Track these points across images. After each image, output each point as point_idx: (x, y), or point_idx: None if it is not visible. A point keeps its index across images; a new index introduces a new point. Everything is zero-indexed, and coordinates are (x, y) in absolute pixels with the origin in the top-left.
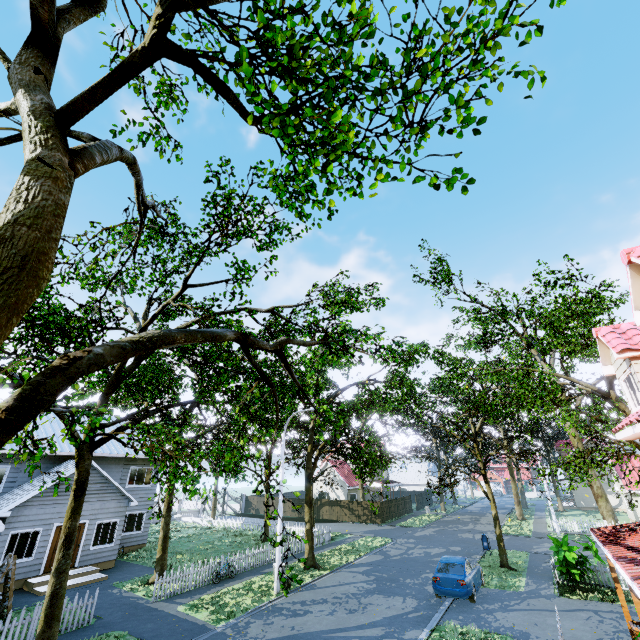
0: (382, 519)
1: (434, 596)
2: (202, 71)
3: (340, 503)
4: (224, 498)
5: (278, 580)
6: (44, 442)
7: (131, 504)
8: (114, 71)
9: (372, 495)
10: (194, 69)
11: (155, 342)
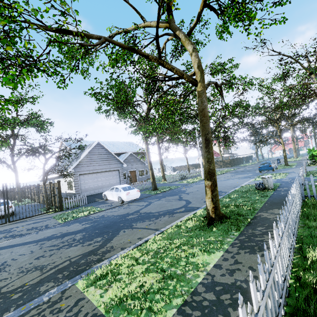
0: (231, 165)
1: (258, 173)
2: (211, 8)
3: None
4: (165, 168)
5: (203, 175)
6: (112, 150)
7: (145, 165)
8: (198, 19)
9: (225, 159)
10: (209, 8)
11: (209, 84)
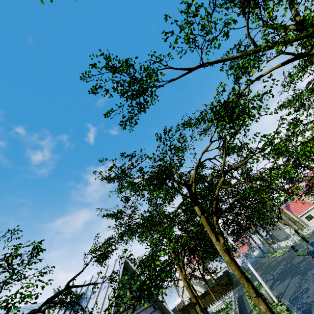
0: (232, 285)
1: None
2: None
3: (208, 292)
4: None
5: (273, 295)
6: None
7: None
8: None
9: (211, 284)
10: None
11: None
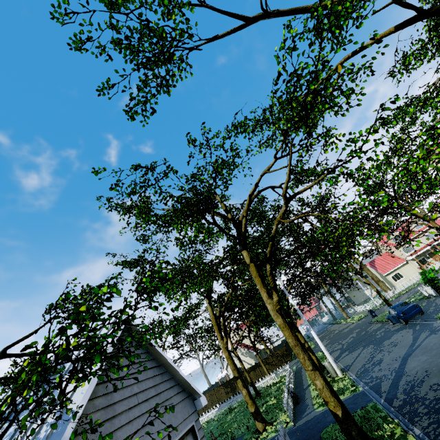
0: (291, 357)
1: (404, 326)
2: None
3: (259, 364)
4: None
5: (338, 367)
6: None
7: None
8: None
9: (265, 354)
10: None
11: None
